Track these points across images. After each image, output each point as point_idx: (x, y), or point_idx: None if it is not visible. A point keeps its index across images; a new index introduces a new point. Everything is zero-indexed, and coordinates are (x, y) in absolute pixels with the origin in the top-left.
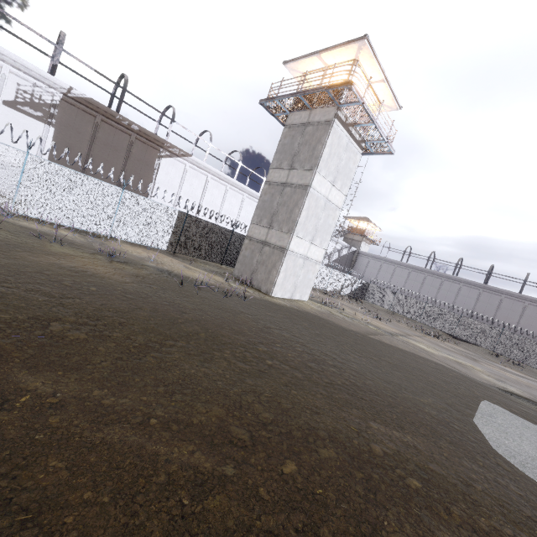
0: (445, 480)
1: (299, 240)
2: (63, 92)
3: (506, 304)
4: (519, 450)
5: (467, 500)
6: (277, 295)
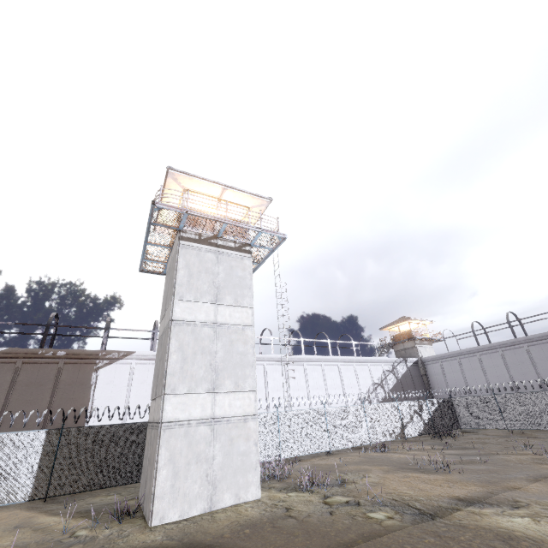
0: None
1: (182, 398)
2: None
3: None
4: None
5: None
6: (168, 518)
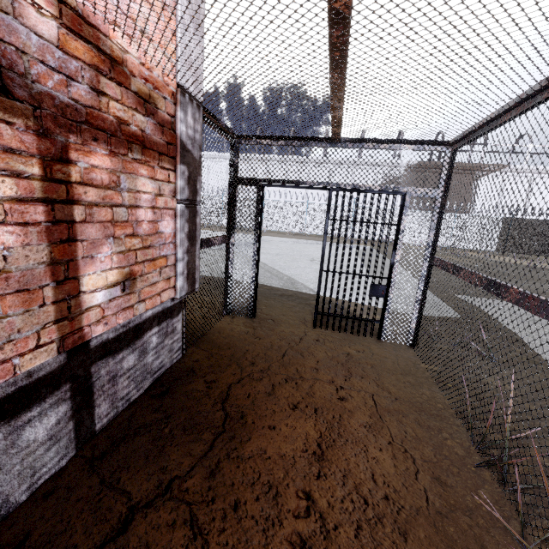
0: None
1: None
2: (404, 166)
3: None
4: None
5: None
6: None
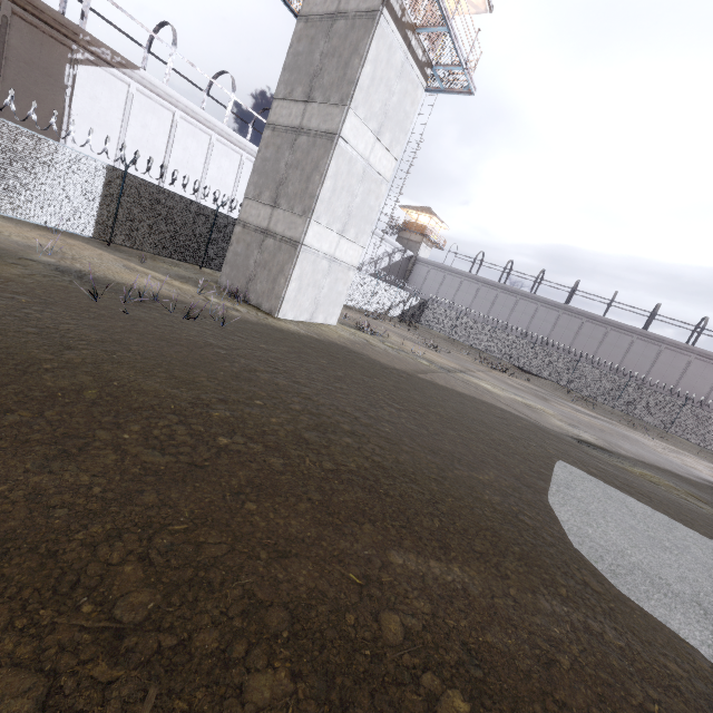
0: (513, 666)
1: (321, 229)
2: None
3: (586, 330)
4: (606, 544)
5: (550, 711)
6: (287, 317)
